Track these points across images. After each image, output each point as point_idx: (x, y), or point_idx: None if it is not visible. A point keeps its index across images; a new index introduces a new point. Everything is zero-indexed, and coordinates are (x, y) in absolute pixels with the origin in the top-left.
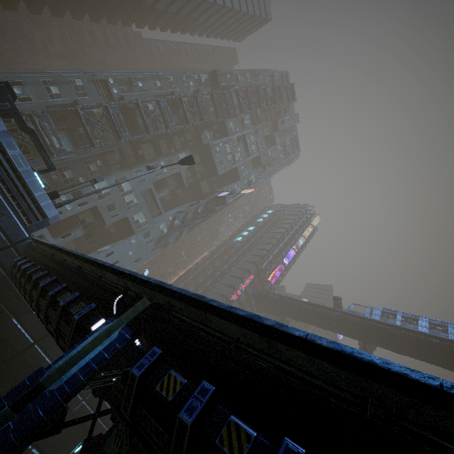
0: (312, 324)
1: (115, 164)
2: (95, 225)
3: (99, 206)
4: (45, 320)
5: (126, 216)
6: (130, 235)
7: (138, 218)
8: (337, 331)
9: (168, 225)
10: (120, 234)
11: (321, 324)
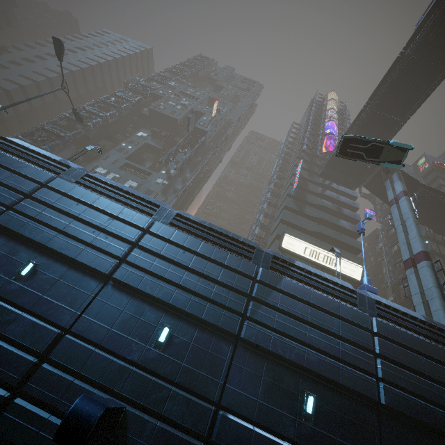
0: (410, 108)
1: (82, 163)
2: None
3: None
4: None
5: None
6: None
7: (130, 186)
8: (444, 65)
9: (165, 178)
10: None
11: (416, 90)
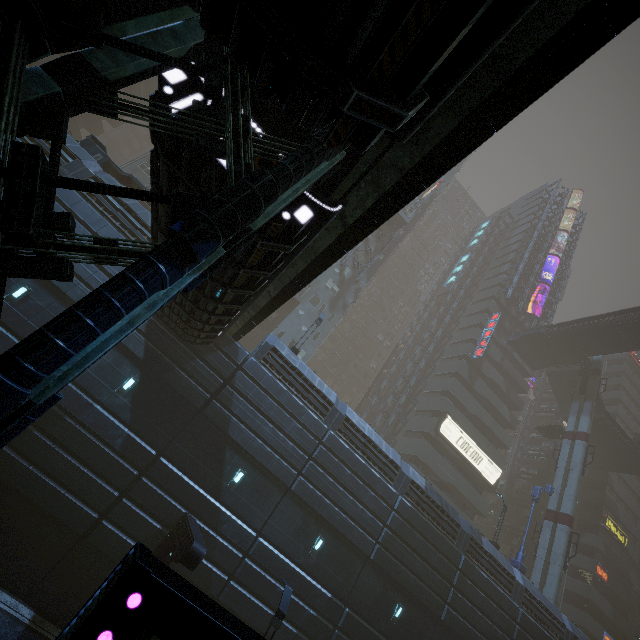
0: None
1: None
2: None
3: None
4: (156, 223)
5: None
6: (294, 308)
7: None
8: None
9: (337, 281)
10: (284, 315)
11: None
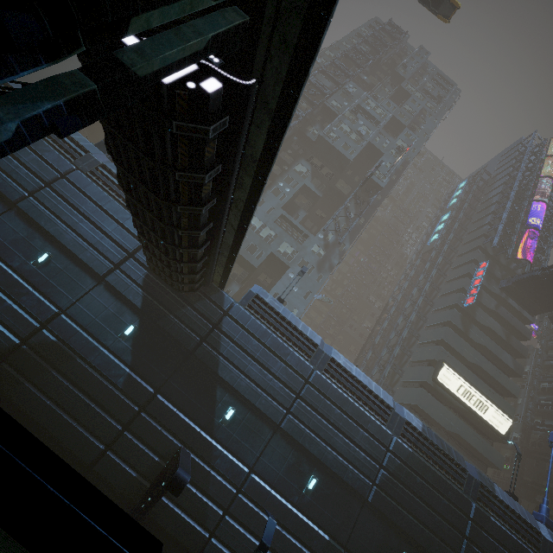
0: None
1: None
2: (246, 275)
3: (240, 252)
4: (110, 153)
5: (270, 251)
6: (285, 272)
7: (285, 250)
8: None
9: (322, 246)
10: (277, 281)
11: None
